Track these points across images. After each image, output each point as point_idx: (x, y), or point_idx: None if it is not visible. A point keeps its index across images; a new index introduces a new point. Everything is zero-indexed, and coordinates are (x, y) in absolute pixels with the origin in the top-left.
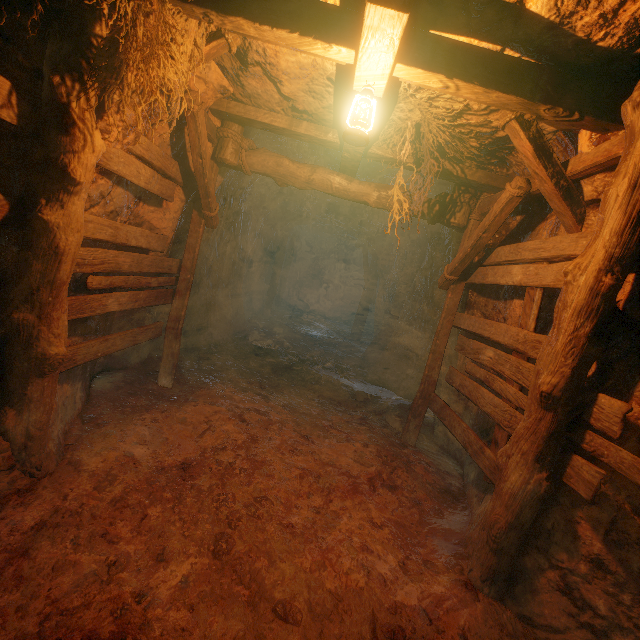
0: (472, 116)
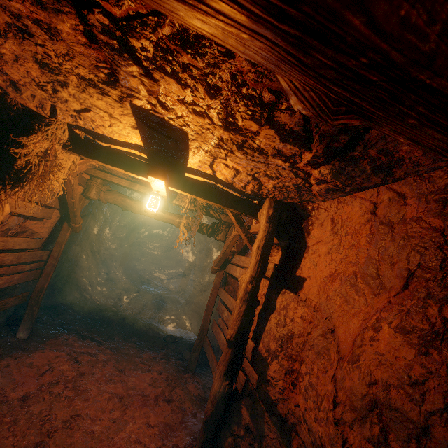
0: None
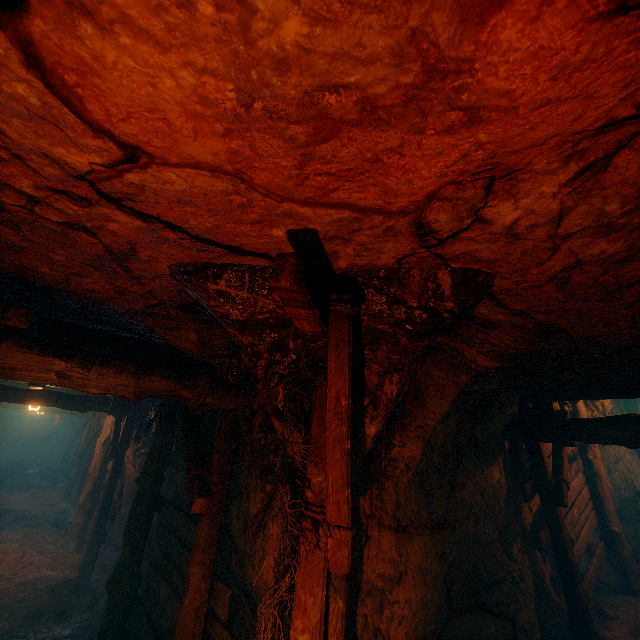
0: None
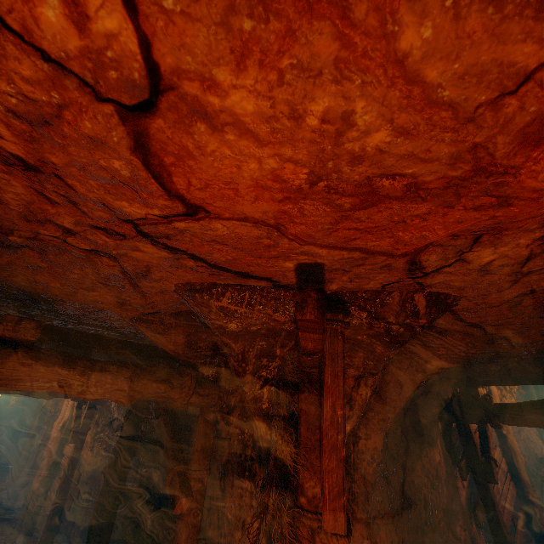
0: None
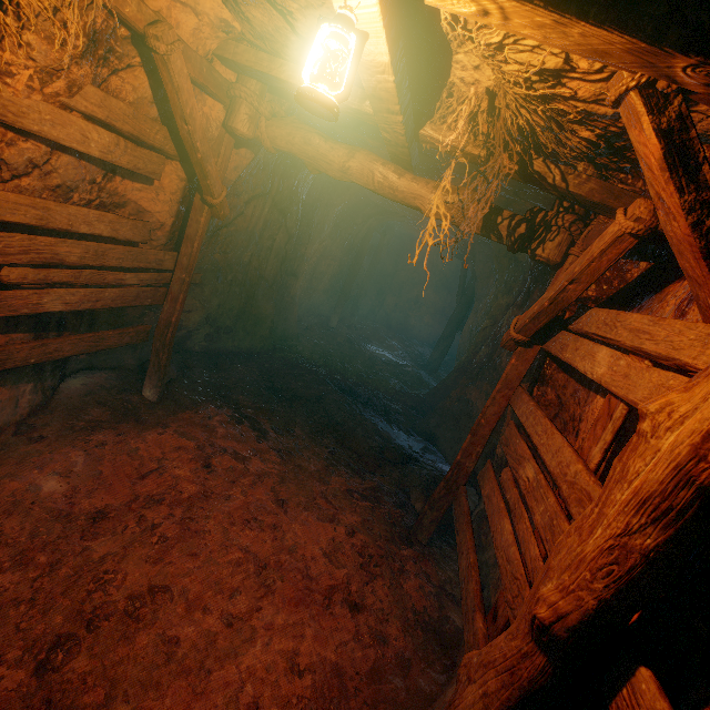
0: (579, 82)
